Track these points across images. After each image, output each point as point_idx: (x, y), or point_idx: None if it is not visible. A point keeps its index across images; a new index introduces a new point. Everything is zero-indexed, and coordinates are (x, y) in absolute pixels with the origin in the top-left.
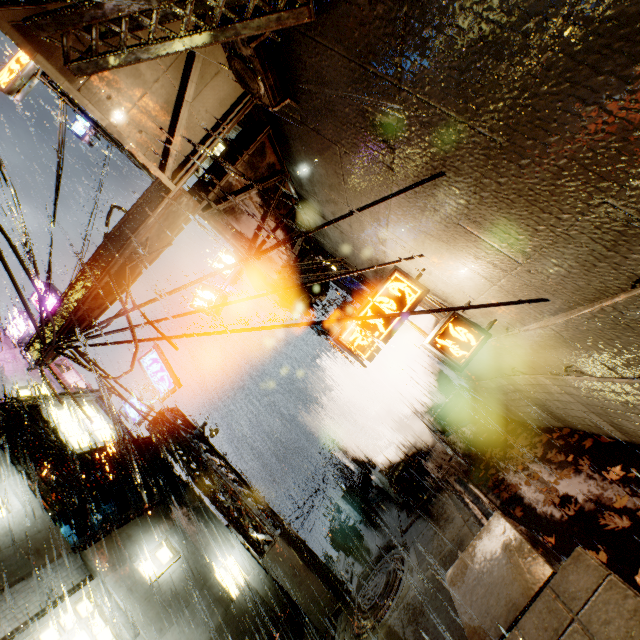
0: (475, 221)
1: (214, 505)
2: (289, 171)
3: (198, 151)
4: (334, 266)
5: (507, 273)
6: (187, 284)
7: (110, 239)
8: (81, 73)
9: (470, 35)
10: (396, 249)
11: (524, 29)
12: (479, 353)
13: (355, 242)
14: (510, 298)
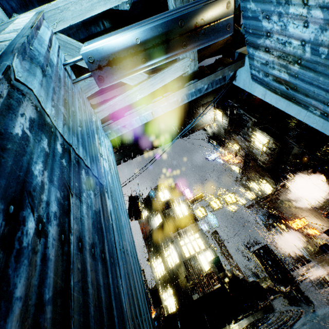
0: (321, 214)
1: (227, 259)
2: (284, 195)
3: (278, 191)
4: (278, 213)
5: (325, 222)
6: (277, 207)
7: (263, 197)
8: (280, 187)
9: (322, 201)
10: (304, 214)
11: (327, 203)
12: (317, 242)
13: (292, 210)
14: (325, 227)
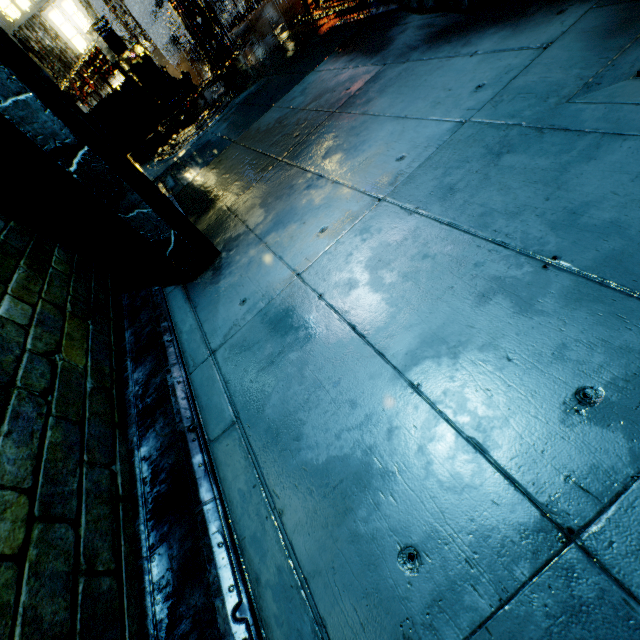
0: None
1: (115, 13)
2: None
3: None
4: None
5: None
6: None
7: None
8: None
9: None
10: None
11: None
12: None
13: None
14: None
